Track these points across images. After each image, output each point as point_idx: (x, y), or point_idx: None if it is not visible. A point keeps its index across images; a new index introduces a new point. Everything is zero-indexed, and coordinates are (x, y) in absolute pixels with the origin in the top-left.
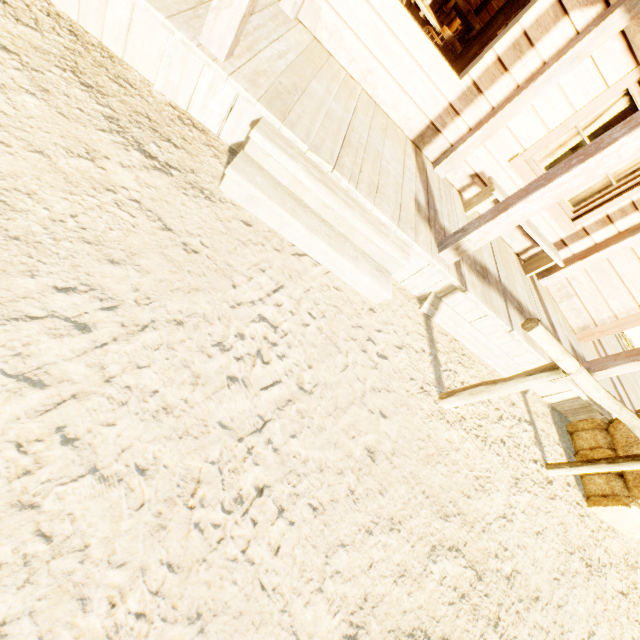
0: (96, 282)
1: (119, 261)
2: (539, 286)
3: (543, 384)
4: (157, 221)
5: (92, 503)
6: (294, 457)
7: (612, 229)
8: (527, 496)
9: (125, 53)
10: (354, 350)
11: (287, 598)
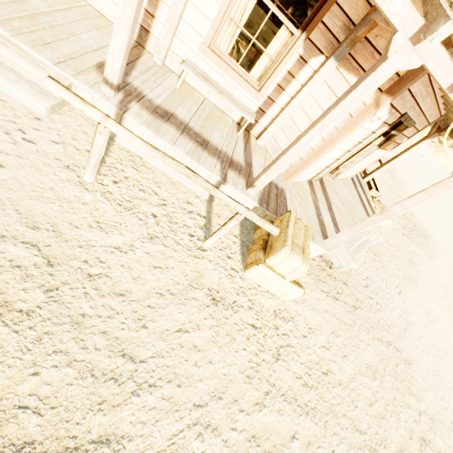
0: None
1: None
2: (254, 144)
3: (101, 139)
4: None
5: None
6: None
7: (286, 95)
8: (161, 247)
9: None
10: None
11: None
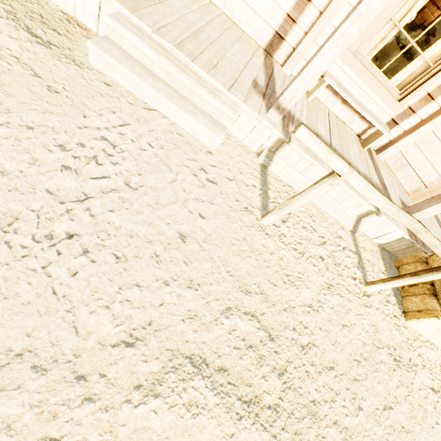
0: None
1: None
2: (377, 159)
3: (326, 189)
4: (30, 71)
5: None
6: (108, 223)
7: (434, 105)
8: (339, 299)
9: None
10: (185, 173)
11: (75, 304)
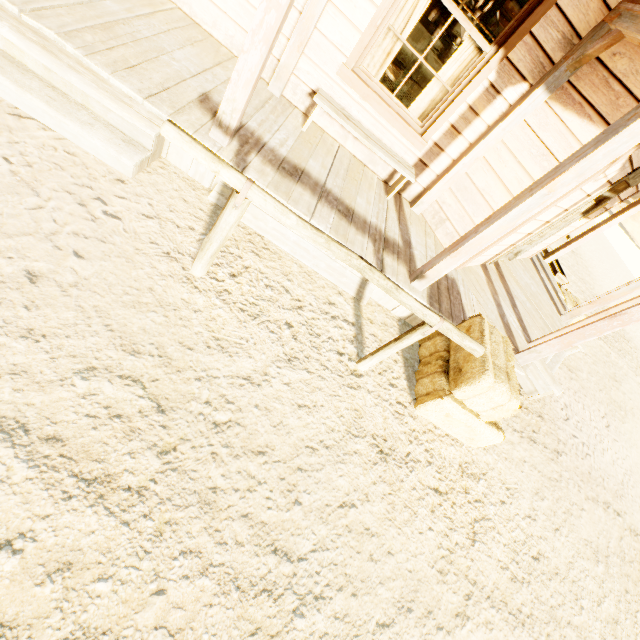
0: None
1: None
2: (409, 212)
3: (234, 215)
4: None
5: None
6: None
7: (463, 141)
8: (304, 375)
9: None
10: (64, 200)
11: None
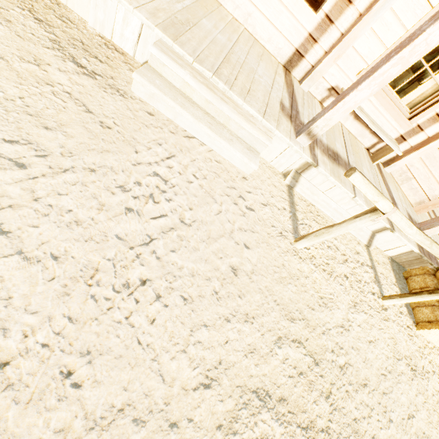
0: (33, 139)
1: (51, 128)
2: (384, 172)
3: (367, 223)
4: (82, 106)
5: (17, 272)
6: (172, 264)
7: None
8: (363, 316)
9: (67, 1)
10: (227, 202)
11: (157, 352)
